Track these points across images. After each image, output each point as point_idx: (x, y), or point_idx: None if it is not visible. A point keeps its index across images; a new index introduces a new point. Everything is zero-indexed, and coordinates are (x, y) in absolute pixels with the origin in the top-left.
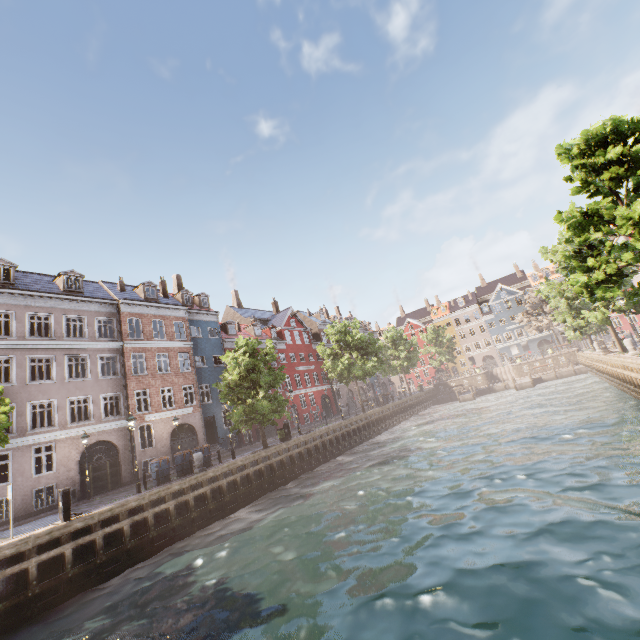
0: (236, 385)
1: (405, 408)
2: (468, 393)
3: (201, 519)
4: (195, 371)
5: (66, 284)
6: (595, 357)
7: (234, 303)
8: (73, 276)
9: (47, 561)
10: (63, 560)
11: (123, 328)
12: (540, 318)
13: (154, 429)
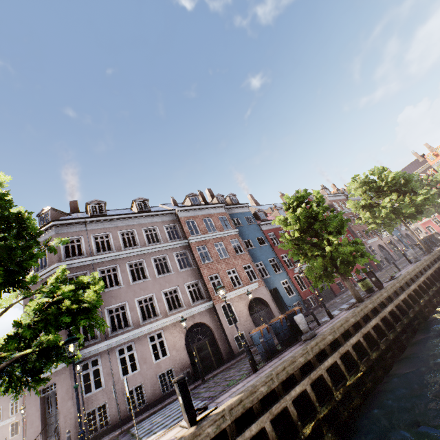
0: (300, 241)
1: None
2: None
3: (345, 400)
4: (247, 252)
5: (138, 208)
6: None
7: (252, 204)
8: (141, 201)
9: None
10: None
11: (184, 229)
12: None
13: (233, 306)
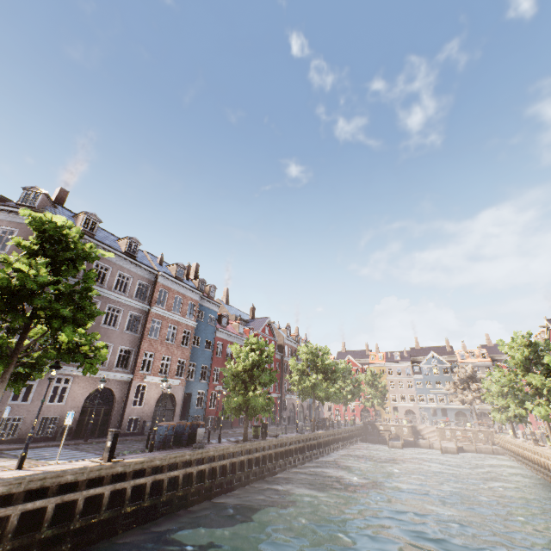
0: (238, 375)
1: (342, 438)
2: (397, 441)
3: (194, 495)
4: (191, 348)
5: (127, 247)
6: (524, 445)
7: (223, 298)
8: (134, 242)
9: (88, 497)
10: (99, 500)
11: (154, 295)
12: (465, 392)
13: (147, 390)
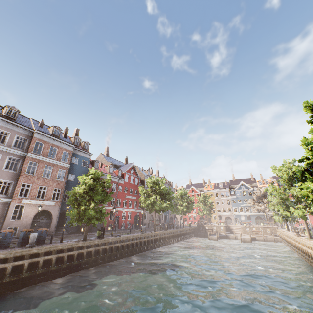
0: (80, 196)
1: (178, 235)
2: (214, 235)
3: (12, 283)
4: (65, 181)
5: (7, 112)
6: (290, 236)
7: (105, 153)
8: (13, 109)
9: None
10: None
11: (31, 145)
12: (260, 204)
13: (25, 209)
